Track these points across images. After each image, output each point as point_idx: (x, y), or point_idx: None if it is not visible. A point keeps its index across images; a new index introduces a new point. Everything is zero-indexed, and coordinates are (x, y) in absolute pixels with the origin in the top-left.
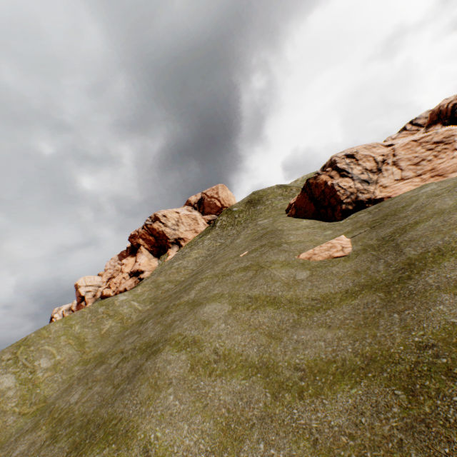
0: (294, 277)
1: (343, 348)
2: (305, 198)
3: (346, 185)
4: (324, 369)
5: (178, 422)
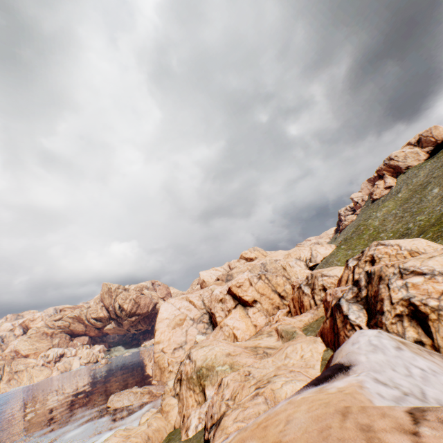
0: None
1: None
2: None
3: None
4: None
5: (430, 199)
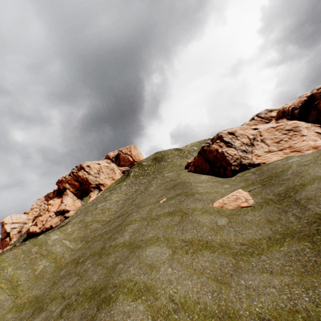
0: (216, 223)
1: (298, 296)
2: (201, 160)
3: (232, 153)
4: (291, 320)
5: None
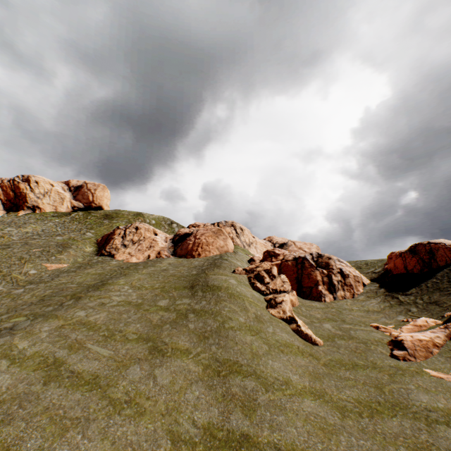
0: (29, 271)
1: None
2: (107, 236)
3: (117, 242)
4: None
5: None
